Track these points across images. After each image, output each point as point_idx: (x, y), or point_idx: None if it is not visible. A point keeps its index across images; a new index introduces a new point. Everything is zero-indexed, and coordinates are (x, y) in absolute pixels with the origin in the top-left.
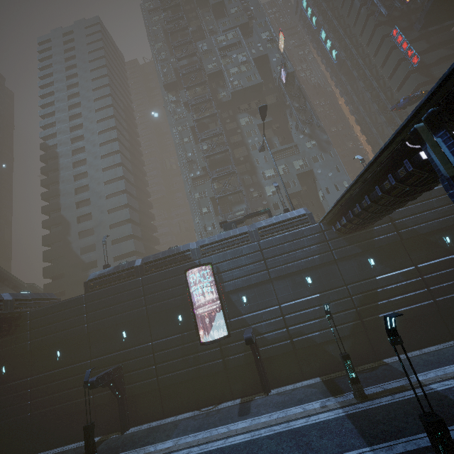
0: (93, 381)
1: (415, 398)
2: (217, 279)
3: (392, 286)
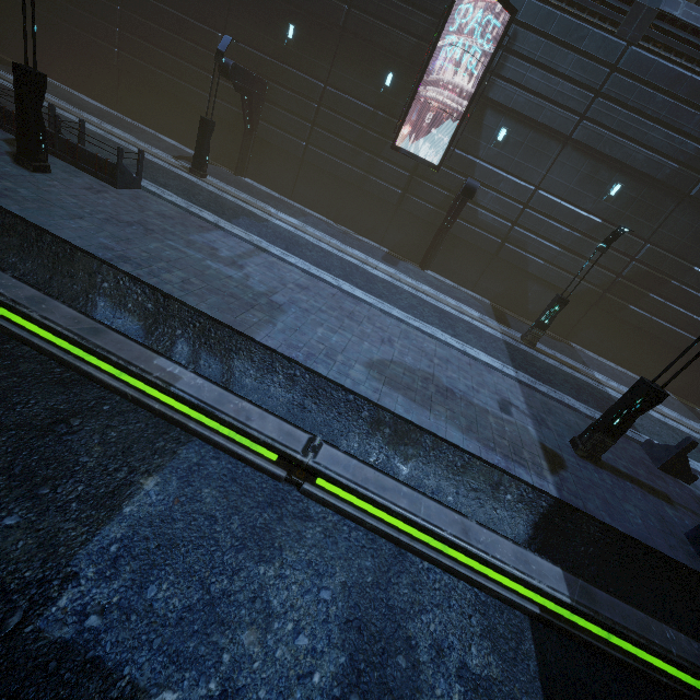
0: (227, 65)
1: (583, 381)
2: (495, 60)
3: (695, 293)
